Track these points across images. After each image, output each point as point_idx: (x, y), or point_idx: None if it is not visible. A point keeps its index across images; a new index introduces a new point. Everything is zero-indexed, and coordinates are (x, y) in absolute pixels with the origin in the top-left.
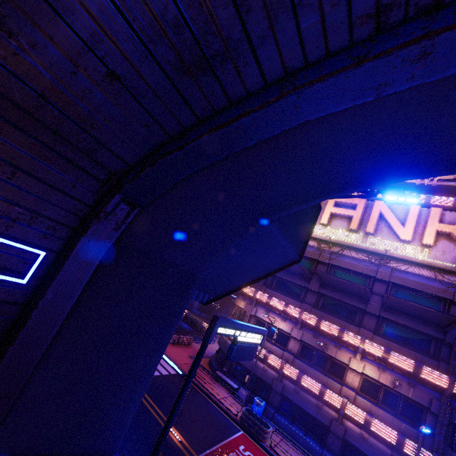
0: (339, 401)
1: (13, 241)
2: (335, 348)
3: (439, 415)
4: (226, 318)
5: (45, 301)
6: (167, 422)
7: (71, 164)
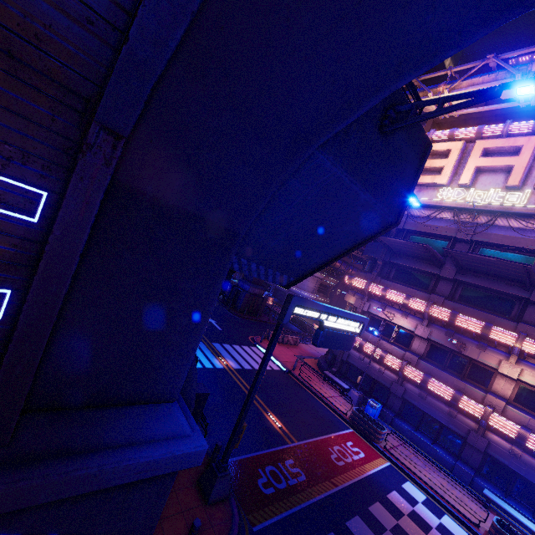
0: (480, 410)
1: (14, 181)
2: (477, 349)
3: None
4: (304, 298)
5: (54, 238)
6: (247, 397)
7: (41, 94)
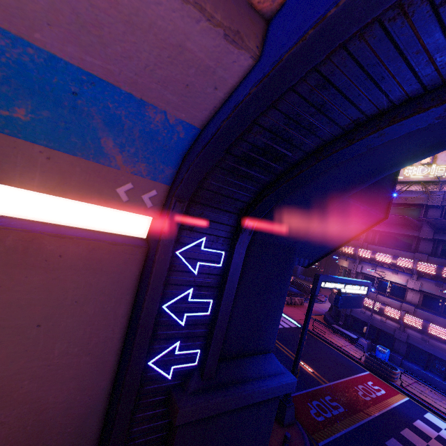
0: None
1: (214, 250)
2: None
3: None
4: (326, 275)
5: (230, 273)
6: (298, 348)
7: (226, 212)
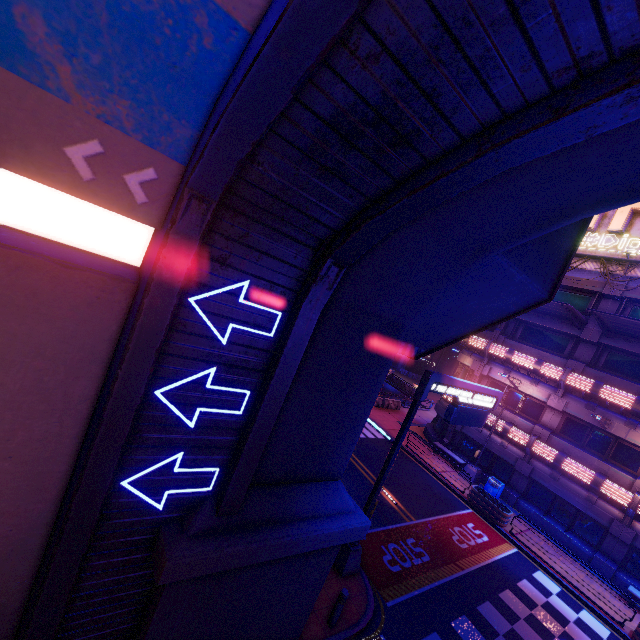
0: (627, 497)
1: (263, 306)
2: (625, 426)
3: None
4: (441, 374)
5: (287, 350)
6: (380, 473)
7: (292, 240)
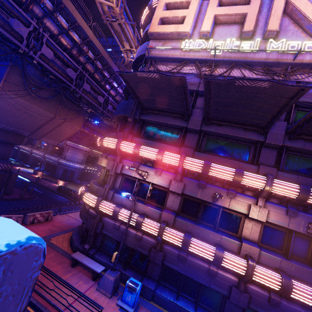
0: (243, 266)
1: None
2: (228, 197)
3: None
4: None
5: None
6: None
7: None
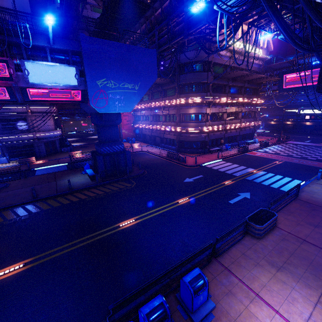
0: (244, 124)
1: None
2: (238, 108)
3: (257, 111)
4: None
5: None
6: None
7: None
